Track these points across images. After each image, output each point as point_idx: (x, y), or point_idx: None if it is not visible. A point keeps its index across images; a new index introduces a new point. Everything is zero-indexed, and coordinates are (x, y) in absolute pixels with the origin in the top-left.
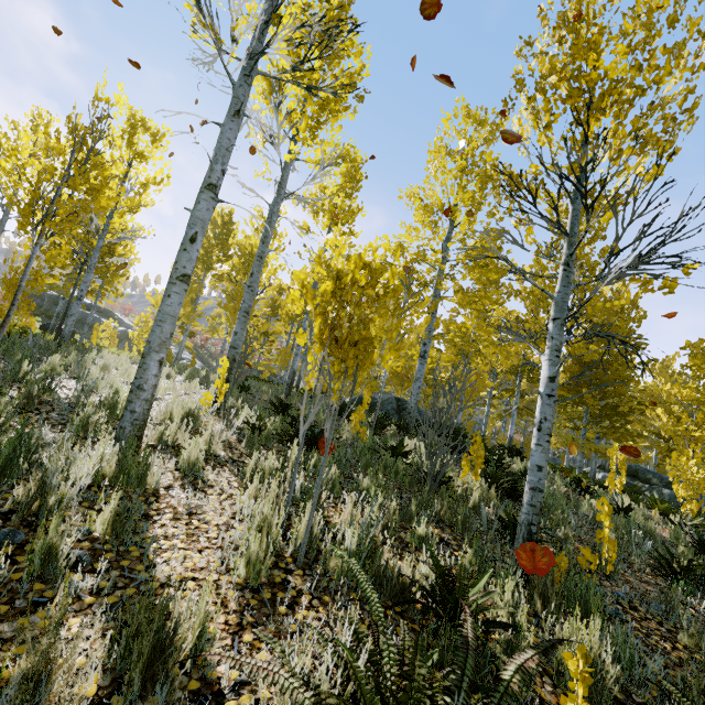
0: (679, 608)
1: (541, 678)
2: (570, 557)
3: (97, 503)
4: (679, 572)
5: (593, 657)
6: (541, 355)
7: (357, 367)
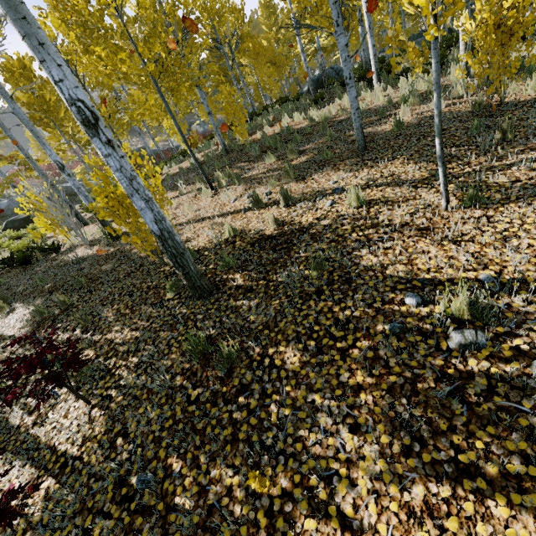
0: None
1: None
2: None
3: None
4: None
5: None
6: None
7: None
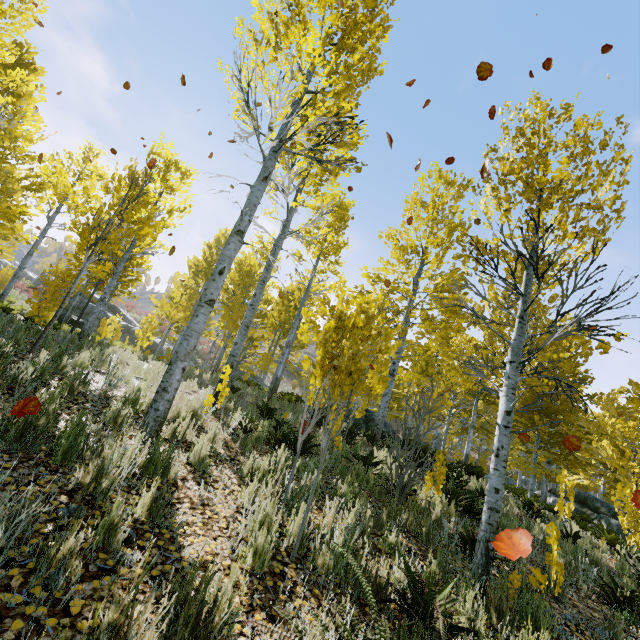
0: (621, 636)
1: None
2: (522, 576)
3: (140, 489)
4: (622, 601)
5: None
6: (499, 390)
7: (351, 392)
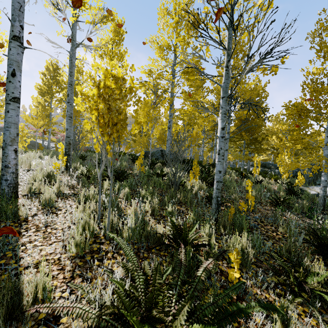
0: (279, 218)
1: (222, 261)
2: (236, 207)
3: None
4: (280, 203)
5: (244, 247)
6: (217, 117)
7: (119, 136)
